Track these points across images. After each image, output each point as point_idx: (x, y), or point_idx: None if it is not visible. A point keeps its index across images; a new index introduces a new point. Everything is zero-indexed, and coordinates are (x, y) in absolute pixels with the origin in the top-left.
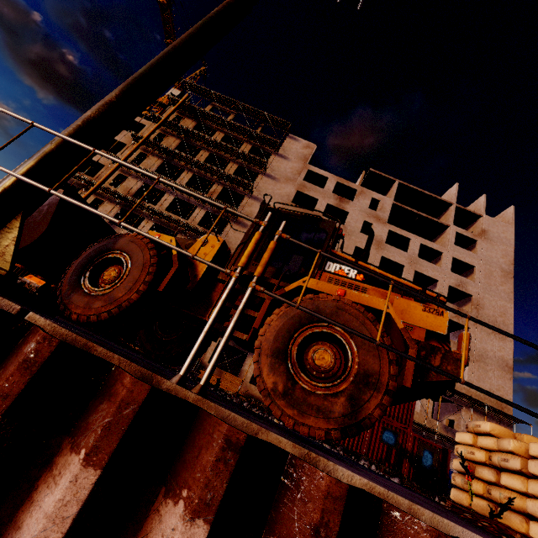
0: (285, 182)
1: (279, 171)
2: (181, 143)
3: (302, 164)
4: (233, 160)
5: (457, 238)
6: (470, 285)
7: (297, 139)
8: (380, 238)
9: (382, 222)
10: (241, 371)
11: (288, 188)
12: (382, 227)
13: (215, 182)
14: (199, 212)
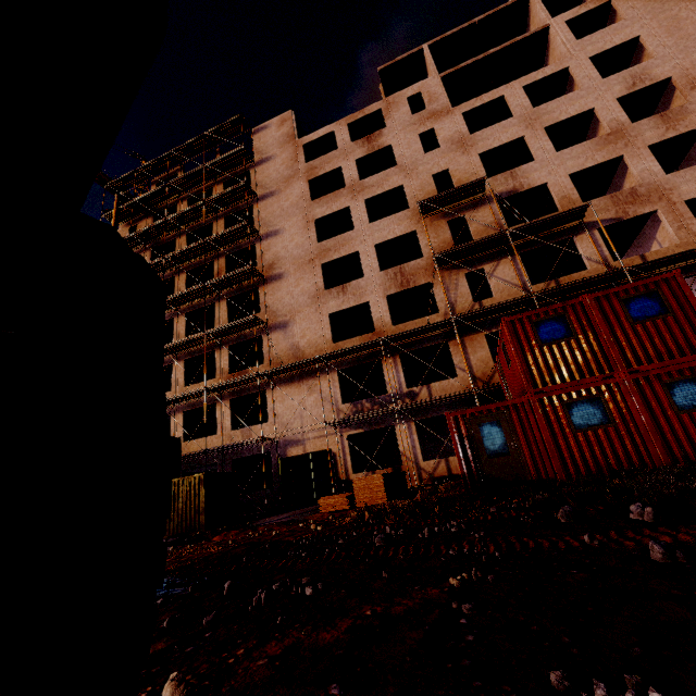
0: (287, 186)
1: (272, 181)
2: (152, 253)
3: (291, 147)
4: (214, 218)
5: (576, 30)
6: (653, 67)
7: (264, 126)
8: (458, 135)
9: (445, 113)
10: (403, 454)
11: (296, 189)
12: (449, 120)
13: (214, 260)
14: (220, 307)
